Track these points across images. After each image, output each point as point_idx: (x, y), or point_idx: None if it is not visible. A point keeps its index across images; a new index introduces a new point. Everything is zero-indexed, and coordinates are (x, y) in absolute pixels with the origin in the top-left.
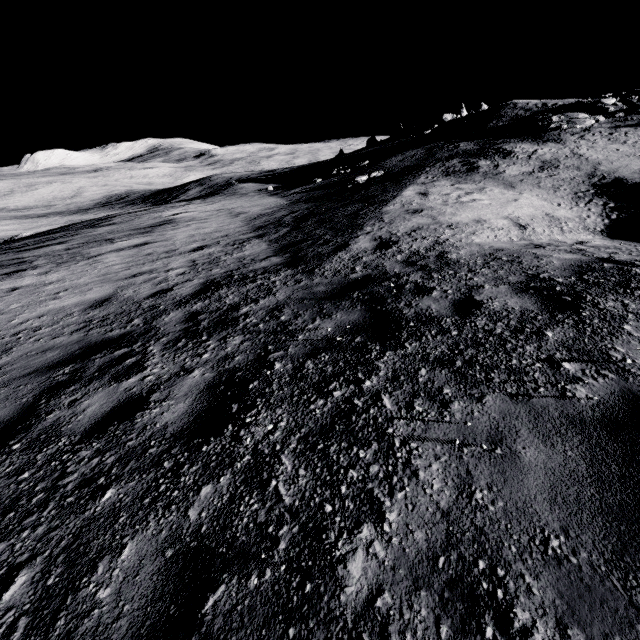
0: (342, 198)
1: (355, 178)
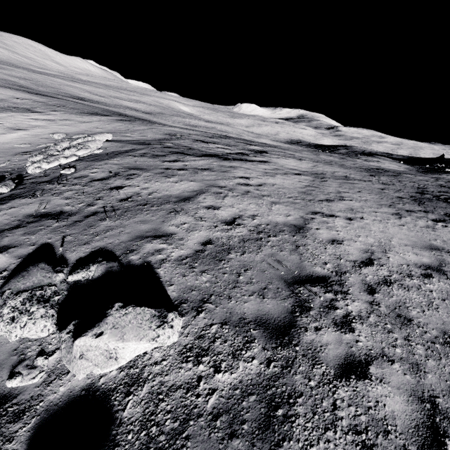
0: (437, 172)
1: (445, 169)
